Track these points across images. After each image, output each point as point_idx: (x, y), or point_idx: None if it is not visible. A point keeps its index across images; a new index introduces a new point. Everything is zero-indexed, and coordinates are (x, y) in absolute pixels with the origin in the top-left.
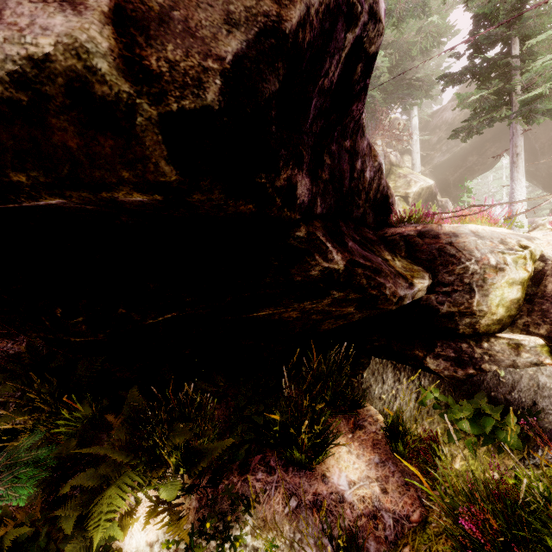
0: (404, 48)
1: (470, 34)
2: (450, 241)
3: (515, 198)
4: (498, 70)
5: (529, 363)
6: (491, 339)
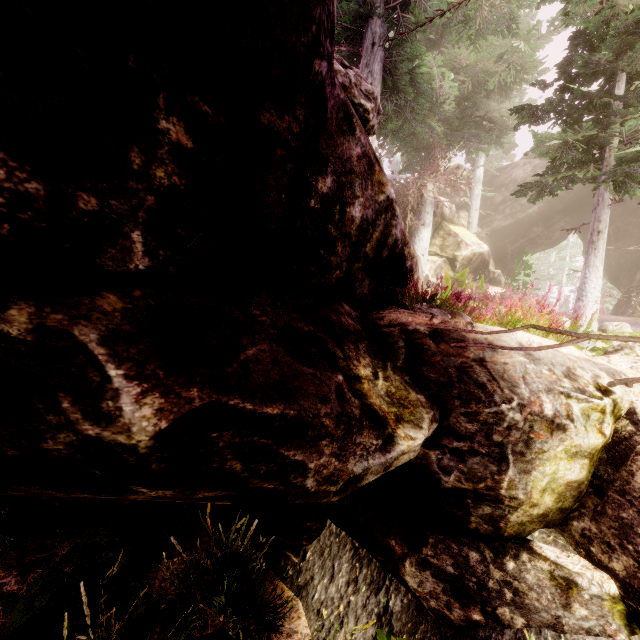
0: (479, 78)
1: (563, 61)
2: (482, 357)
3: (586, 291)
4: (593, 112)
5: (585, 632)
6: (522, 554)
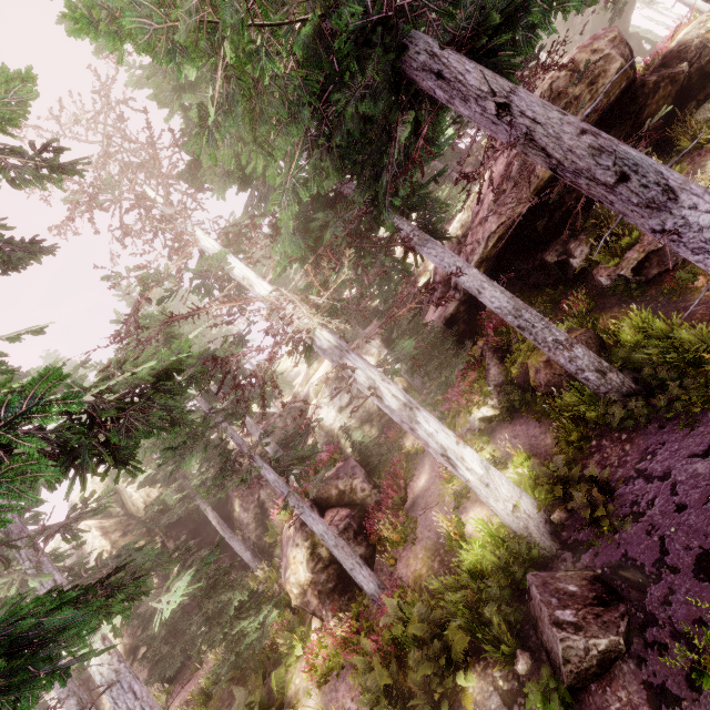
0: None
1: None
2: (678, 47)
3: (688, 3)
4: None
5: None
6: None
